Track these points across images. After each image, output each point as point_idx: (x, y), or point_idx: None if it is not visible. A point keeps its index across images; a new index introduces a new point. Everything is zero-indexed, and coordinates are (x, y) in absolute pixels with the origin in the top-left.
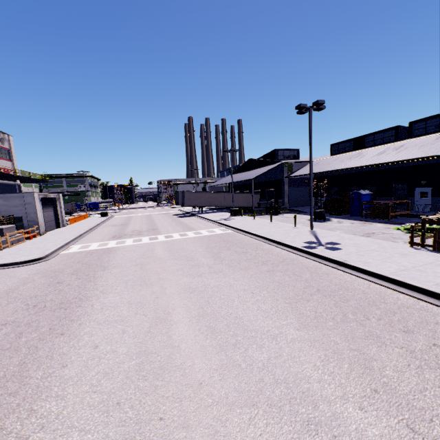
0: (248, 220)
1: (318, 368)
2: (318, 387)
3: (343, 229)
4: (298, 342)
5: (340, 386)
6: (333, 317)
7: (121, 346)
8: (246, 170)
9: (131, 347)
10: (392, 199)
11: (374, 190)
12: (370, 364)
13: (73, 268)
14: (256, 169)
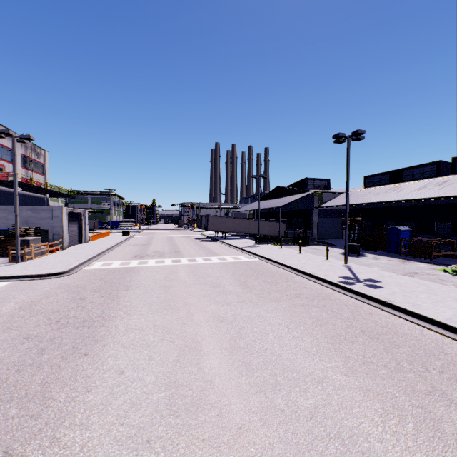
0: (275, 249)
1: (377, 425)
2: (381, 448)
3: (381, 266)
4: (347, 389)
5: (408, 449)
6: (385, 364)
7: (148, 374)
8: (273, 197)
9: (159, 376)
10: (433, 238)
11: (413, 226)
12: (441, 426)
13: (96, 285)
14: (283, 197)
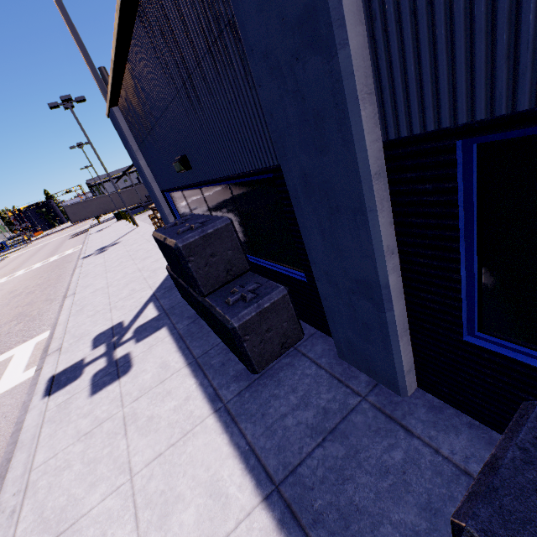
0: (117, 225)
1: None
2: None
3: None
4: None
5: None
6: None
7: None
8: None
9: None
10: None
11: None
12: None
13: None
14: None
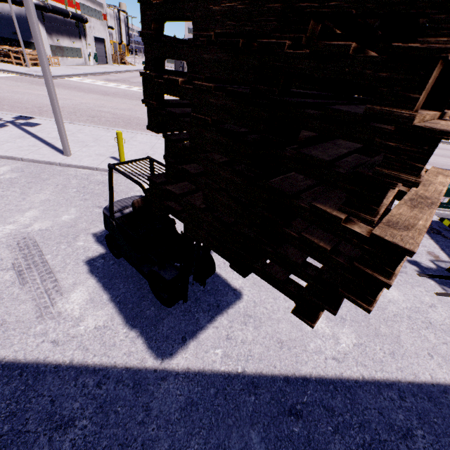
0: None
1: None
2: None
3: None
4: None
5: None
6: None
7: None
8: None
9: None
10: None
11: None
12: None
13: None
14: None
